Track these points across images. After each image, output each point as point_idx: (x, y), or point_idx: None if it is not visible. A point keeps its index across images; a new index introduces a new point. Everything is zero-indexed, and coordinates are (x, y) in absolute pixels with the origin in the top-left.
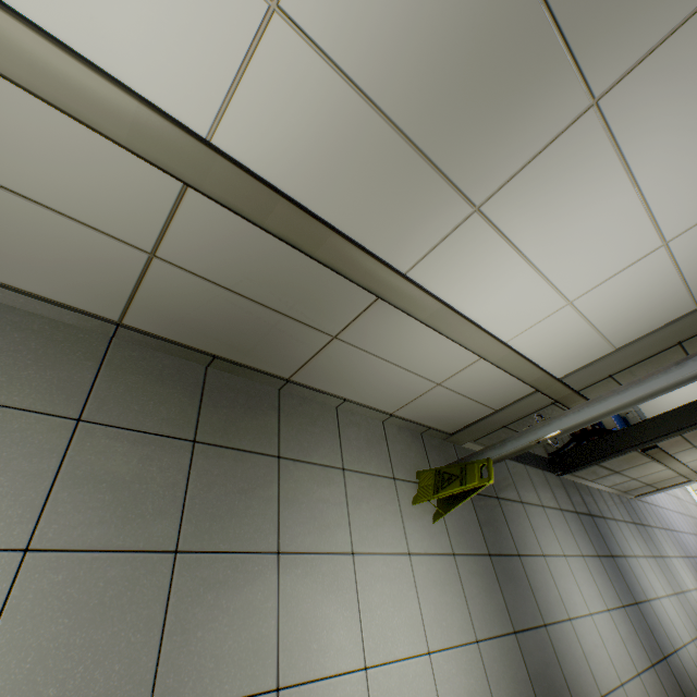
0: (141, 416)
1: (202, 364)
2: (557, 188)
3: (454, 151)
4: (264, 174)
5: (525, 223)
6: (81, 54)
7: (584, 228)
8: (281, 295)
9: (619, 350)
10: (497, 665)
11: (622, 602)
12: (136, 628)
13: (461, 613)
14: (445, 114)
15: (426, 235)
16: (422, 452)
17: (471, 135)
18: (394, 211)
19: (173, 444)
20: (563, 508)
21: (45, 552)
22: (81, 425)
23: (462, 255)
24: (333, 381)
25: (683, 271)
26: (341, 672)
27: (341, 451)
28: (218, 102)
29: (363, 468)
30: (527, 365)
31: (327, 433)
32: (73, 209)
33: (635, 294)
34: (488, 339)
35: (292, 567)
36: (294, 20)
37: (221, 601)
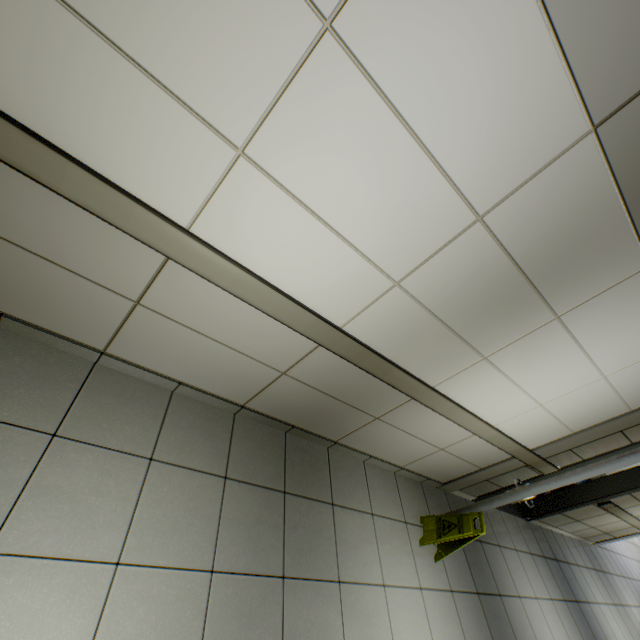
0: (255, 473)
1: (283, 430)
2: (534, 350)
3: (476, 334)
4: (365, 341)
5: (514, 365)
6: (297, 300)
7: (551, 367)
8: (351, 394)
9: (576, 433)
10: None
11: None
12: (269, 632)
13: None
14: (474, 320)
15: (451, 368)
16: (422, 499)
17: (486, 328)
18: (435, 357)
19: (274, 495)
20: (533, 551)
21: (220, 573)
22: (227, 481)
23: (472, 378)
24: (366, 444)
25: (618, 390)
26: None
27: (369, 498)
28: (354, 314)
29: (384, 513)
30: (508, 441)
31: (359, 484)
32: (252, 352)
33: (586, 401)
34: (483, 424)
35: (348, 594)
36: (405, 288)
37: (311, 617)
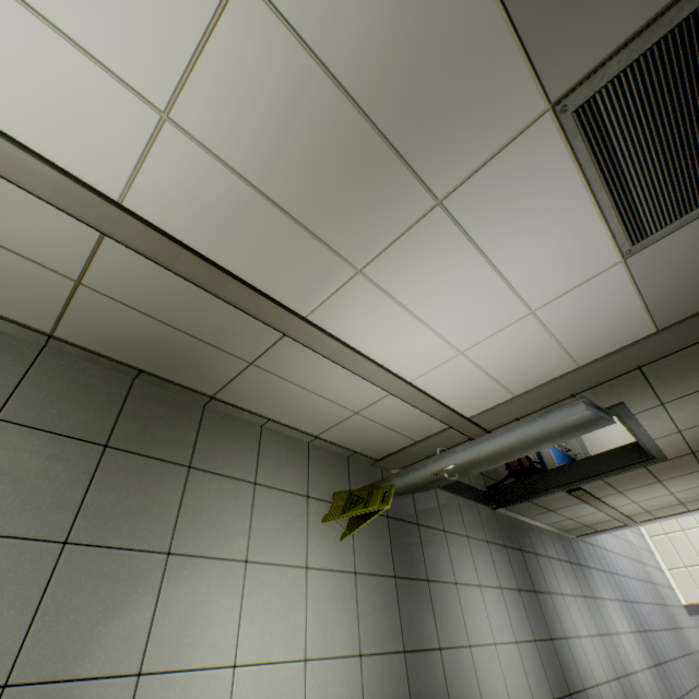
0: (57, 419)
1: (129, 376)
2: (425, 262)
3: (331, 227)
4: (171, 230)
5: (404, 286)
6: (10, 136)
7: (457, 293)
8: (197, 324)
9: (517, 397)
10: (376, 680)
11: (535, 636)
12: (11, 606)
13: (349, 627)
14: (318, 200)
15: (319, 288)
16: (344, 474)
17: (342, 216)
18: (288, 267)
19: (84, 447)
20: (491, 540)
21: None
22: None
23: (354, 306)
24: (256, 402)
25: (556, 335)
26: (208, 666)
27: (257, 466)
28: (127, 176)
29: (276, 484)
30: (434, 403)
31: (246, 449)
32: (8, 242)
33: (519, 350)
34: (391, 377)
35: (180, 568)
36: (183, 127)
37: (101, 591)
